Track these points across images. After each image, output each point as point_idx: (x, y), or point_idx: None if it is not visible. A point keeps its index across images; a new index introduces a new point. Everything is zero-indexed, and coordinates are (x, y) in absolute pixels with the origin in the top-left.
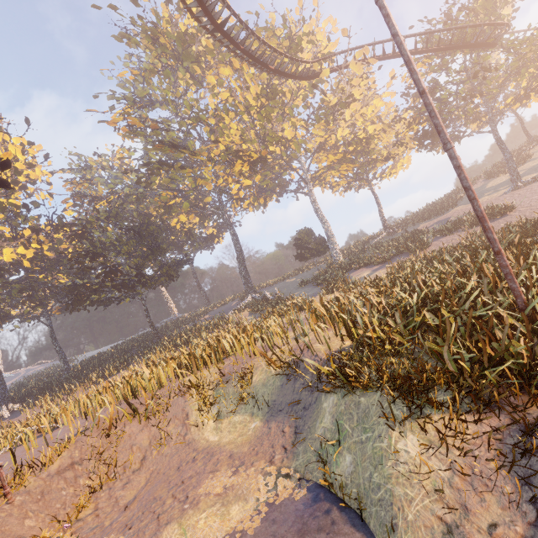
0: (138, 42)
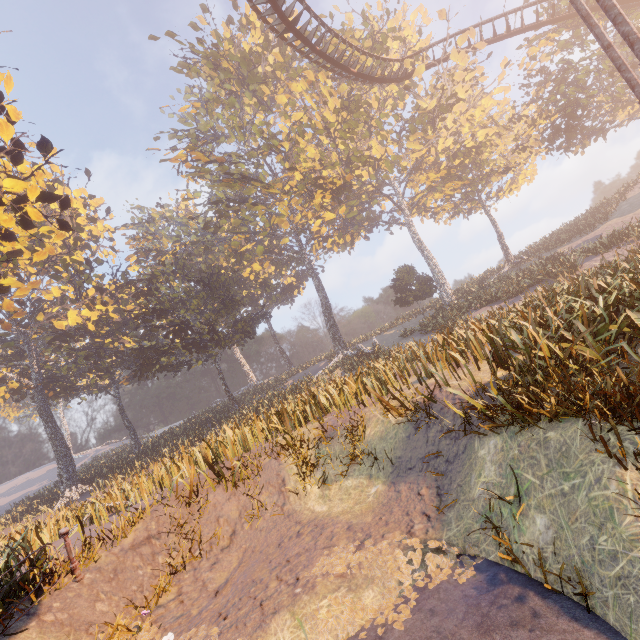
0: (198, 71)
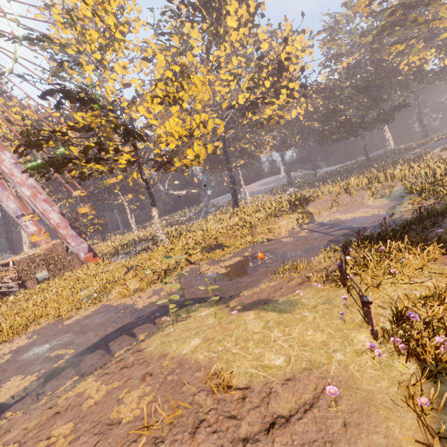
0: None
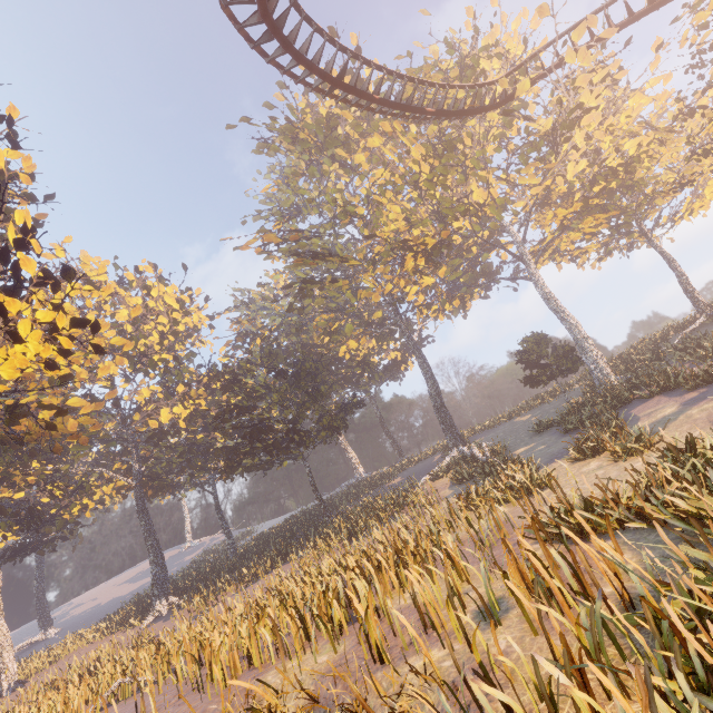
0: (277, 148)
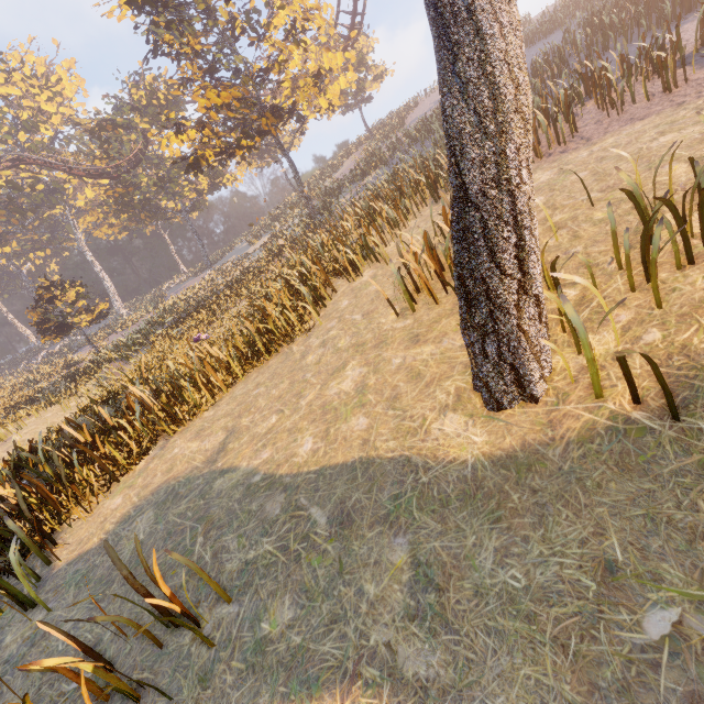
0: None
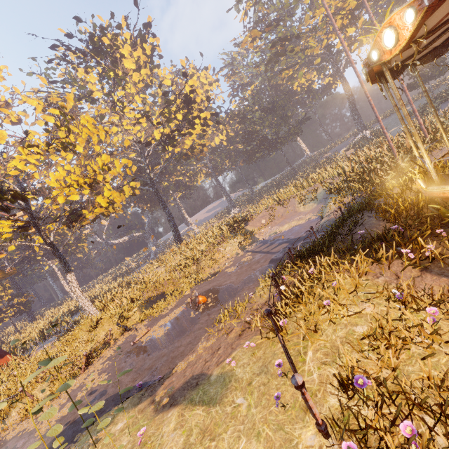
0: None
